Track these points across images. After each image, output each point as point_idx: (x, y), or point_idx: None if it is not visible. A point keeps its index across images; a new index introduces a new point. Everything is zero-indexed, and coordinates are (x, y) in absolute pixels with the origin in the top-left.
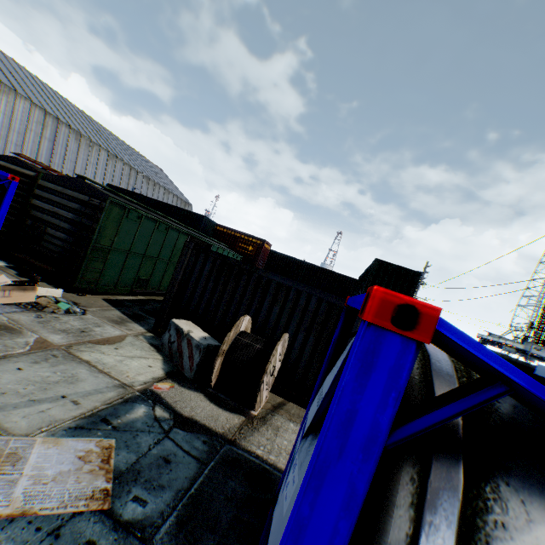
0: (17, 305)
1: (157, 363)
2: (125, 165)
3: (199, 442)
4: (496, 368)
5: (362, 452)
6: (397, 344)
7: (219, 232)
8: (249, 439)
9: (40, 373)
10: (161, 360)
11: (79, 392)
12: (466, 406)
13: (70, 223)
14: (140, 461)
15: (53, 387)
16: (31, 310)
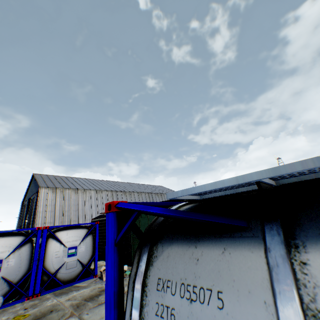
0: None
1: None
2: (145, 193)
3: None
4: (130, 208)
5: (111, 248)
6: (110, 215)
7: None
8: None
9: None
10: None
11: None
12: (130, 222)
13: None
14: None
15: None
16: None
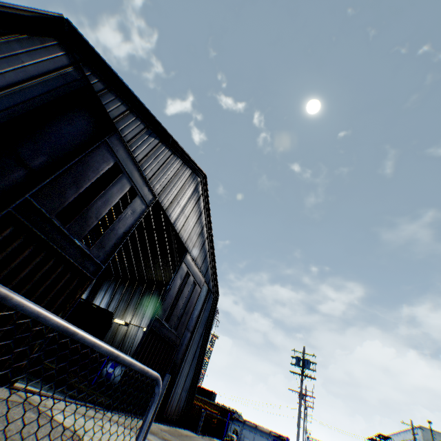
0: None
1: None
2: None
3: None
4: None
5: None
6: None
7: None
8: None
9: None
10: None
11: None
12: None
13: None
14: None
15: None
16: None
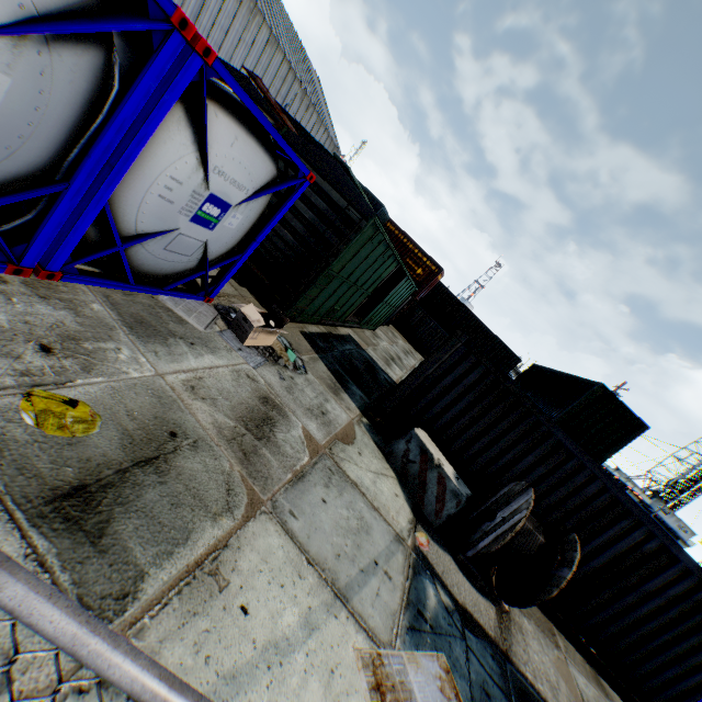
0: (254, 346)
1: (397, 487)
2: (284, 62)
3: (489, 656)
4: None
5: None
6: None
7: (388, 230)
8: (514, 651)
9: (339, 510)
10: (397, 481)
11: (380, 553)
12: None
13: (303, 224)
14: (474, 695)
15: (360, 540)
16: (268, 359)
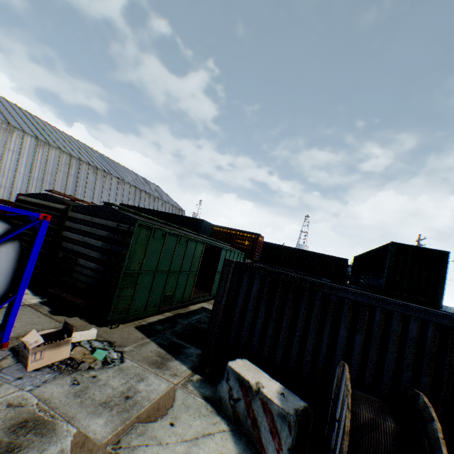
0: (49, 366)
1: (227, 441)
2: (131, 187)
3: None
4: None
5: None
6: None
7: (216, 231)
8: None
9: None
10: (229, 432)
11: None
12: None
13: (99, 251)
14: None
15: None
16: (65, 371)
